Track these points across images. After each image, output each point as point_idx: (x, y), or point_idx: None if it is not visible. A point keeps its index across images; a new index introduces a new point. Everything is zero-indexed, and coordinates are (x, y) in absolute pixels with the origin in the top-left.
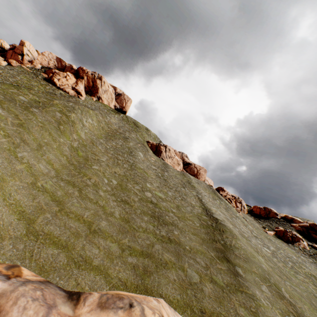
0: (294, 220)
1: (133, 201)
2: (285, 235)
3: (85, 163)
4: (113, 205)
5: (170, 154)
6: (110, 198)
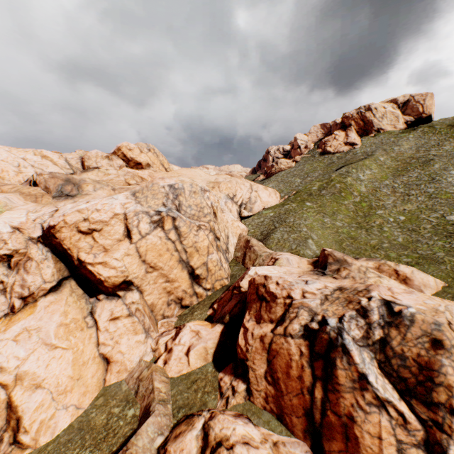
0: None
1: (423, 228)
2: None
3: (369, 212)
4: (397, 235)
5: None
6: (394, 231)
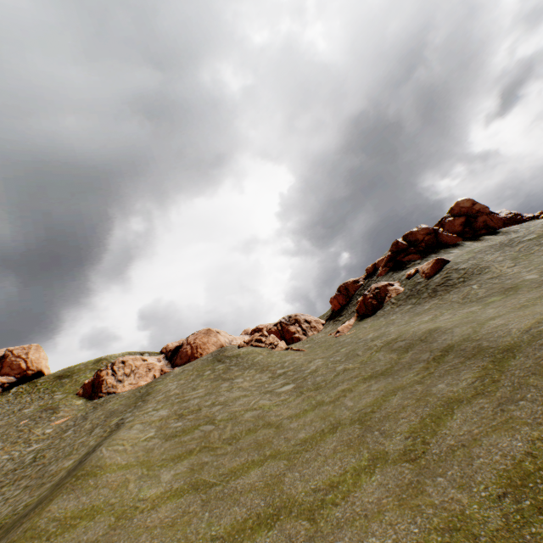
0: (377, 265)
1: None
2: (366, 305)
3: None
4: None
5: (129, 369)
6: None
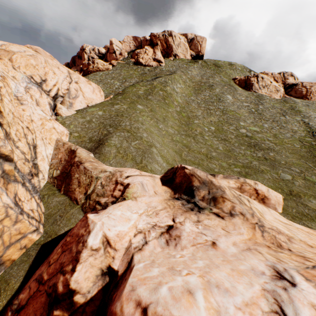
0: None
1: (230, 138)
2: None
3: (189, 121)
4: (216, 143)
5: (263, 83)
6: (213, 139)
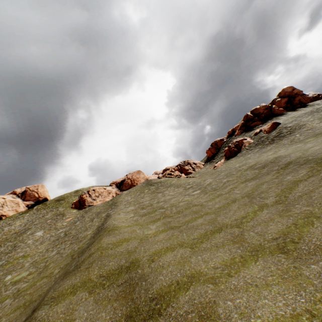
0: (235, 129)
1: None
2: (231, 151)
3: None
4: None
5: (97, 193)
6: None
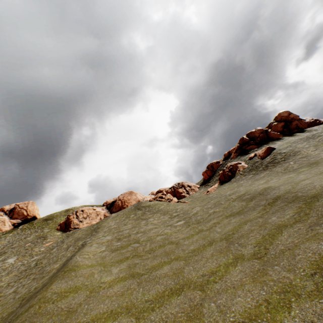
0: (231, 152)
1: None
2: (225, 175)
3: None
4: None
5: (85, 214)
6: None
